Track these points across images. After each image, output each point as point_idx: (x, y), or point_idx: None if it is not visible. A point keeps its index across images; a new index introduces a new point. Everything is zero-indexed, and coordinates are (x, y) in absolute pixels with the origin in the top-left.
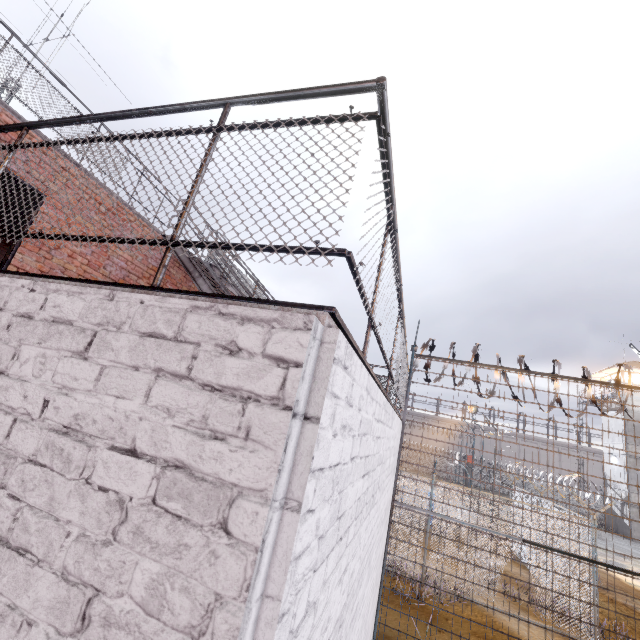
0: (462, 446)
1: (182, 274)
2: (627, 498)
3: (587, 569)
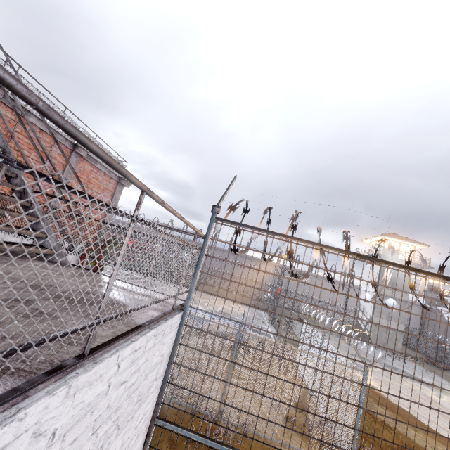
0: (257, 349)
1: None
2: (370, 319)
3: (354, 410)
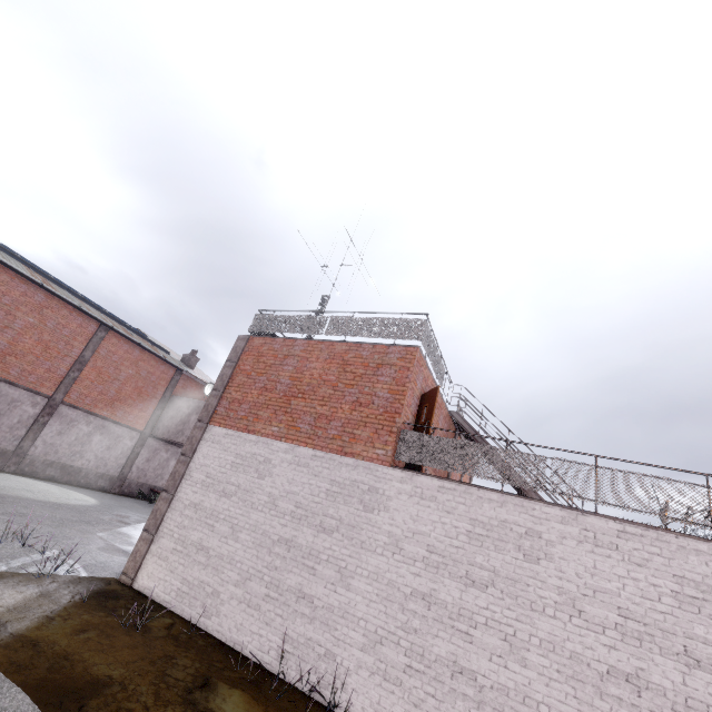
0: None
1: (450, 434)
2: None
3: None
